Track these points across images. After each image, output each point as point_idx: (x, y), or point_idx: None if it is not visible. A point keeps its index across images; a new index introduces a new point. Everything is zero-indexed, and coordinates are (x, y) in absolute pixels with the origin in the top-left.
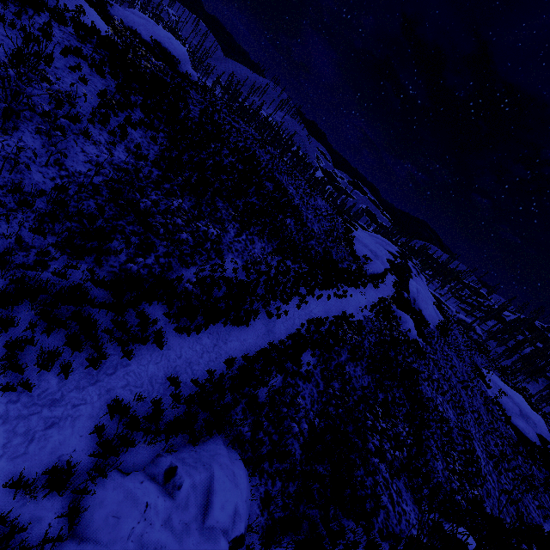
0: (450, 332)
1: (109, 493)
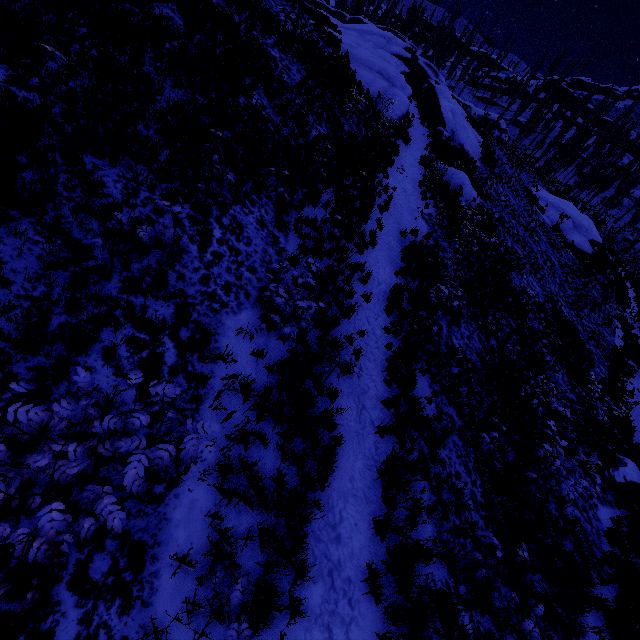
0: (494, 156)
1: None
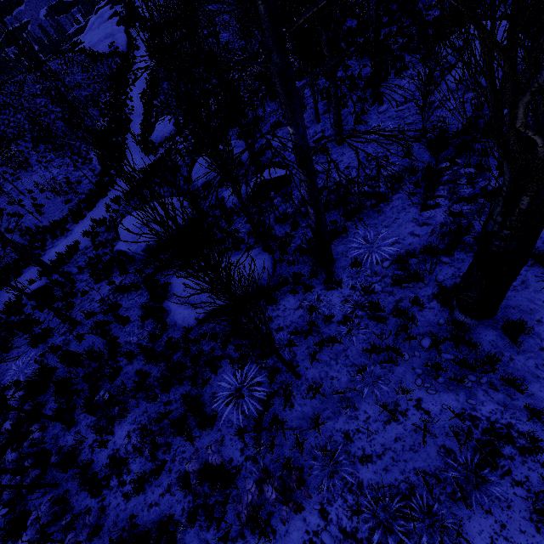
0: None
1: (152, 138)
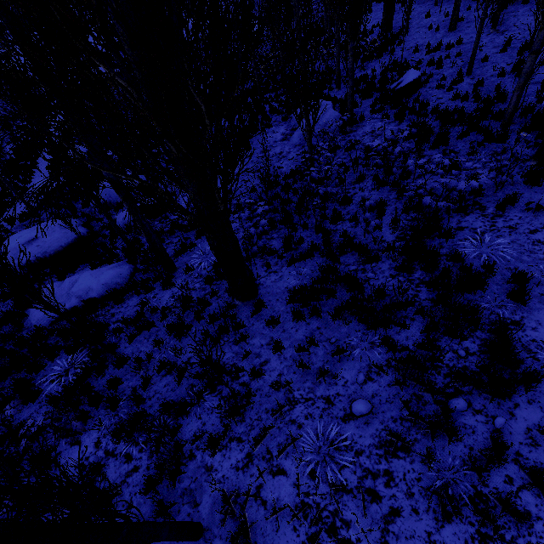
0: None
1: None
